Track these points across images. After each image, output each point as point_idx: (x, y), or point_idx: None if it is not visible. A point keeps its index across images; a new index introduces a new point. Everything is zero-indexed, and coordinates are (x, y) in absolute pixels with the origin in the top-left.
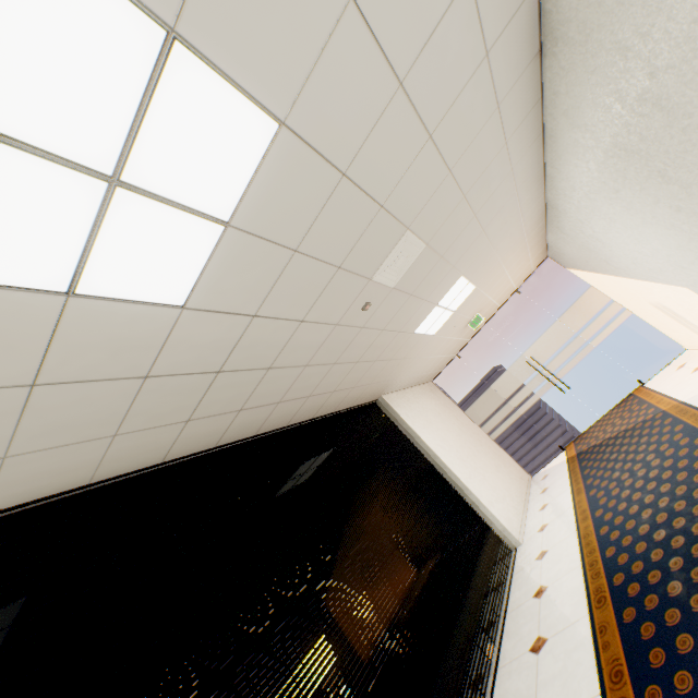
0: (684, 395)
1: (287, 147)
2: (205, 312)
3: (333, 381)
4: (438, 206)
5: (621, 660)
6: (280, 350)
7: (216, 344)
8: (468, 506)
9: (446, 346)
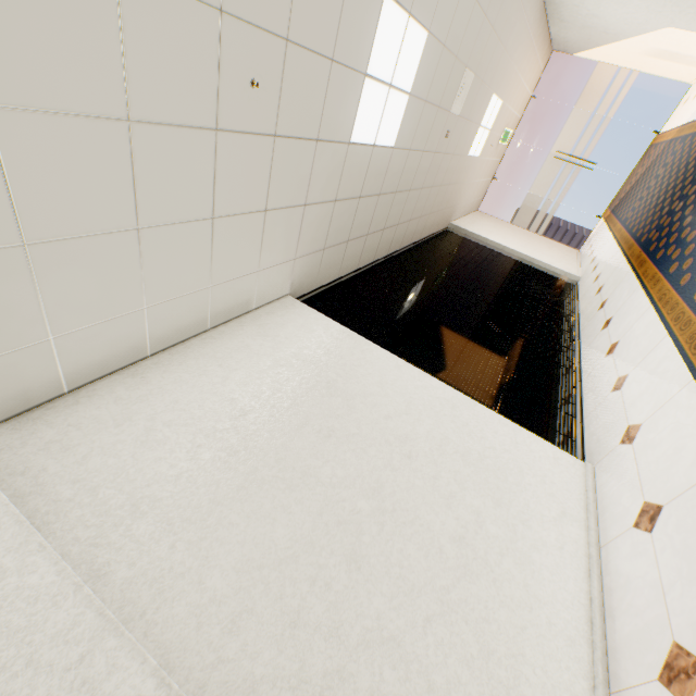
0: (684, 120)
1: (428, 43)
2: (398, 150)
3: (430, 204)
4: (480, 43)
5: (639, 253)
6: (414, 176)
7: (397, 172)
8: (536, 270)
9: (486, 168)
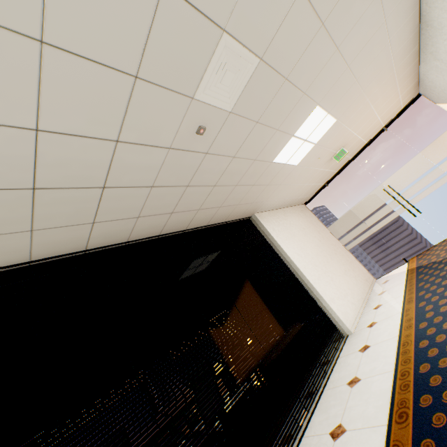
0: None
1: None
2: None
3: (193, 201)
4: None
5: None
6: (107, 171)
7: (3, 159)
8: (312, 300)
9: (313, 176)
